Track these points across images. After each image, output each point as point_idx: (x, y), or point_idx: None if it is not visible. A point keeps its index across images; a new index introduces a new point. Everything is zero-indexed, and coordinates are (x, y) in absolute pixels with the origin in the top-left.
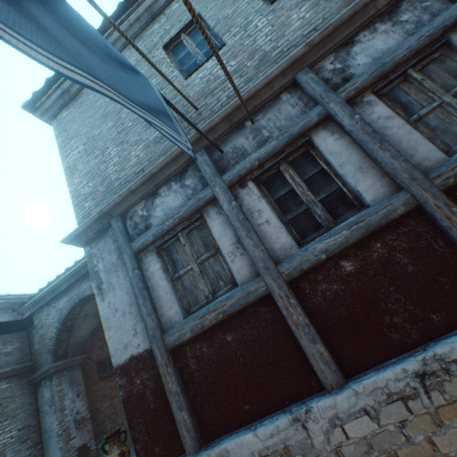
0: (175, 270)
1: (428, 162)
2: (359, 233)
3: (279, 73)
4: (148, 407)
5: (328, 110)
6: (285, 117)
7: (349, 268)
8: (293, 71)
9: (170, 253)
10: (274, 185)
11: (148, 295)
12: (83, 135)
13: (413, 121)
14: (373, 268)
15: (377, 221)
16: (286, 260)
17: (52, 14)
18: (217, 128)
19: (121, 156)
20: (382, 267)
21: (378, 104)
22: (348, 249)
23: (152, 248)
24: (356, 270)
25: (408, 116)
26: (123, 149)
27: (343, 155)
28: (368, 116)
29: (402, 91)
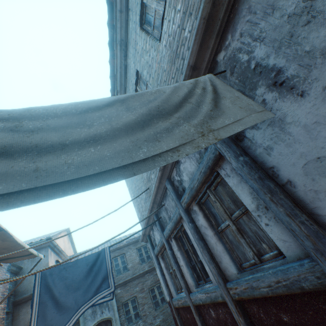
0: (169, 268)
1: (228, 271)
2: (209, 299)
3: (159, 183)
4: (178, 325)
5: (180, 213)
6: (171, 206)
7: (213, 314)
8: (163, 180)
9: (165, 258)
10: (183, 241)
11: (164, 278)
12: (131, 188)
13: (220, 231)
14: (221, 323)
15: (213, 297)
16: (191, 294)
17: (71, 289)
18: (154, 206)
19: (141, 203)
20: (224, 325)
21: (199, 215)
22: (210, 303)
23: (159, 255)
24: (216, 318)
25: (217, 225)
26: (140, 200)
27: (195, 243)
28: (197, 221)
29: (210, 203)
